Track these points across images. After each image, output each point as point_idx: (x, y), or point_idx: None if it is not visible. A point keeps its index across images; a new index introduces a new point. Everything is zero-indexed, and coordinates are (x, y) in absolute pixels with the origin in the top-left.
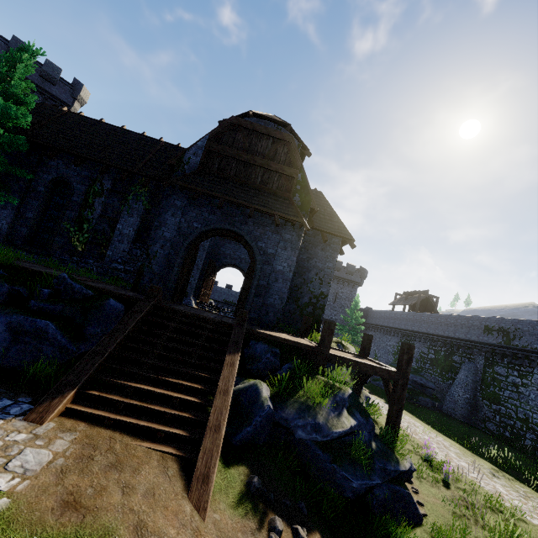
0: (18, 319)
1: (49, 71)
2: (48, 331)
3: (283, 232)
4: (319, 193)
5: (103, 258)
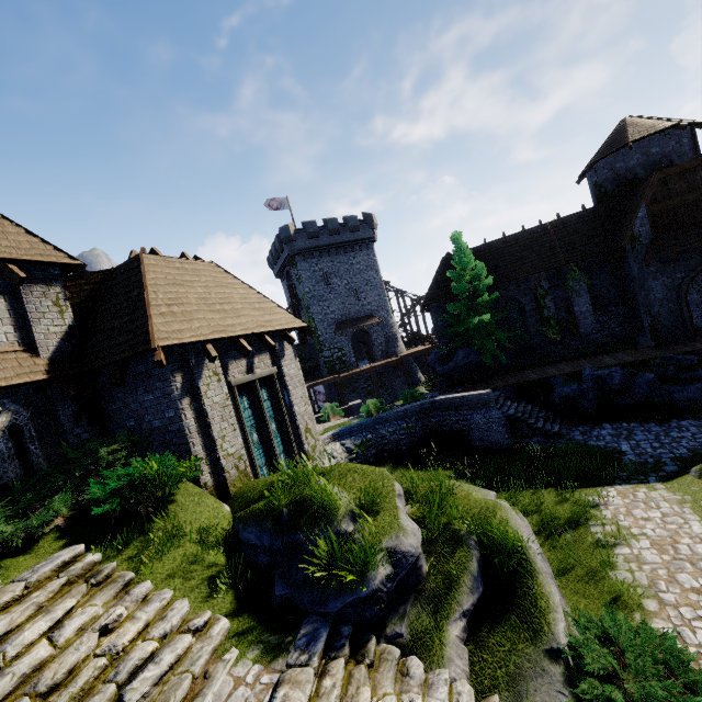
0: (698, 384)
1: (352, 224)
2: None
3: None
4: None
5: (577, 336)
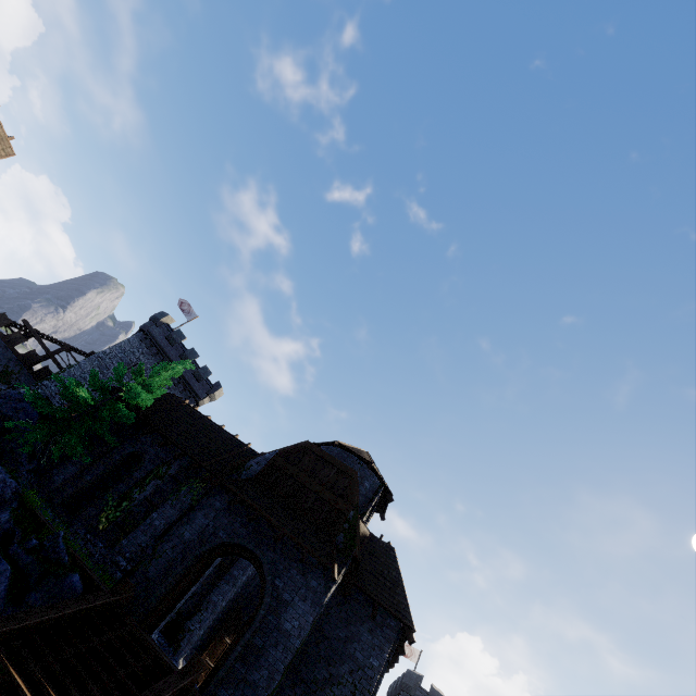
0: None
1: (202, 372)
2: (0, 577)
3: (311, 575)
4: (391, 549)
5: (115, 546)
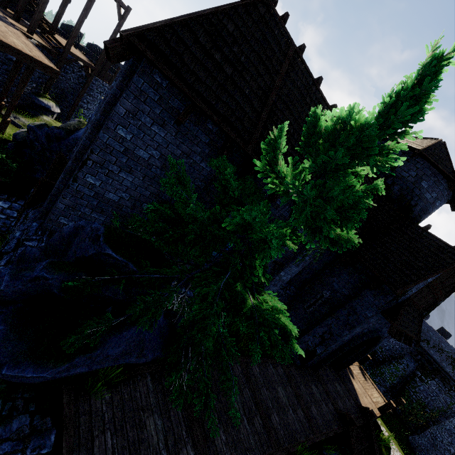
0: None
1: None
2: None
3: None
4: None
5: None
